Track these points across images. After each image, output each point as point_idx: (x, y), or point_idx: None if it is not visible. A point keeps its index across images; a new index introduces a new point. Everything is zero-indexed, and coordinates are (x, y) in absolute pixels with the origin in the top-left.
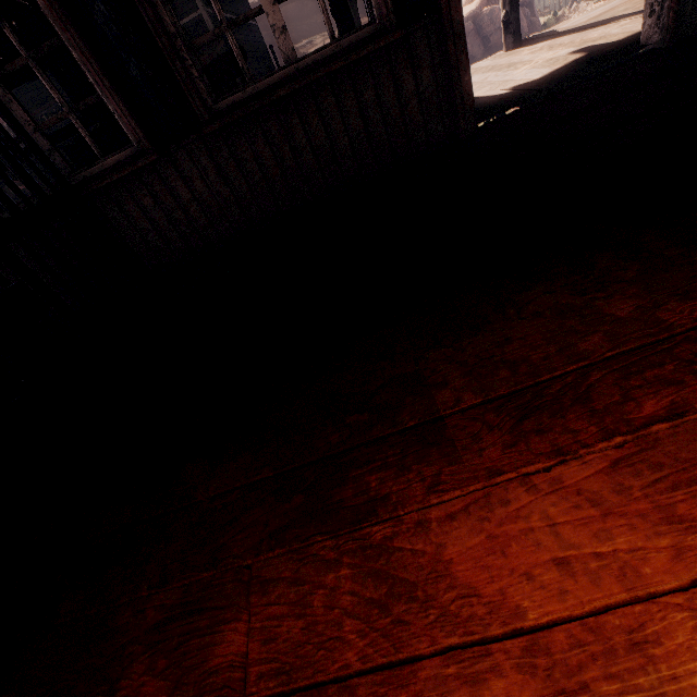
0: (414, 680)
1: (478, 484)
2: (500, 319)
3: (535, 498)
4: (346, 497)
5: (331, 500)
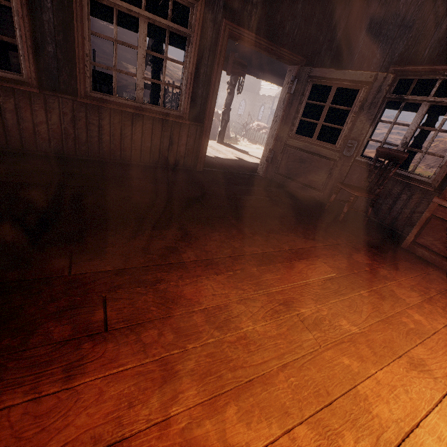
0: (174, 316)
1: (194, 277)
2: (204, 238)
3: (209, 281)
4: (149, 277)
5: (143, 278)
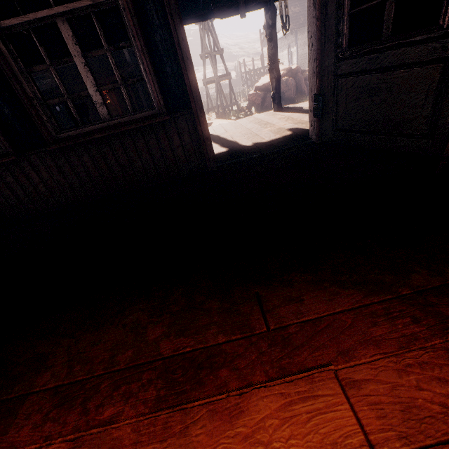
0: None
1: None
2: (109, 324)
3: None
4: None
5: None
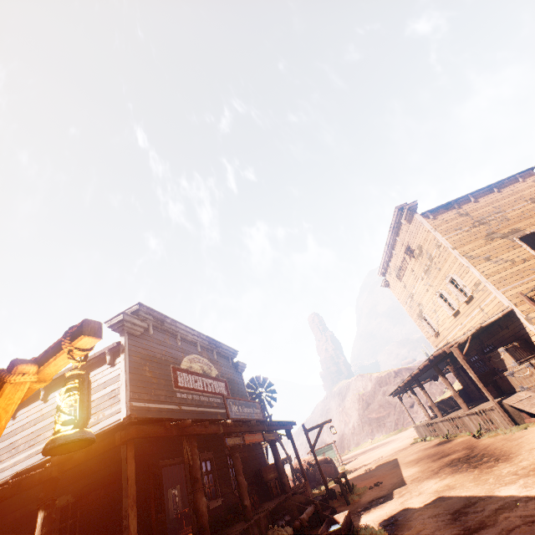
0: None
1: None
2: None
3: None
4: None
5: None
